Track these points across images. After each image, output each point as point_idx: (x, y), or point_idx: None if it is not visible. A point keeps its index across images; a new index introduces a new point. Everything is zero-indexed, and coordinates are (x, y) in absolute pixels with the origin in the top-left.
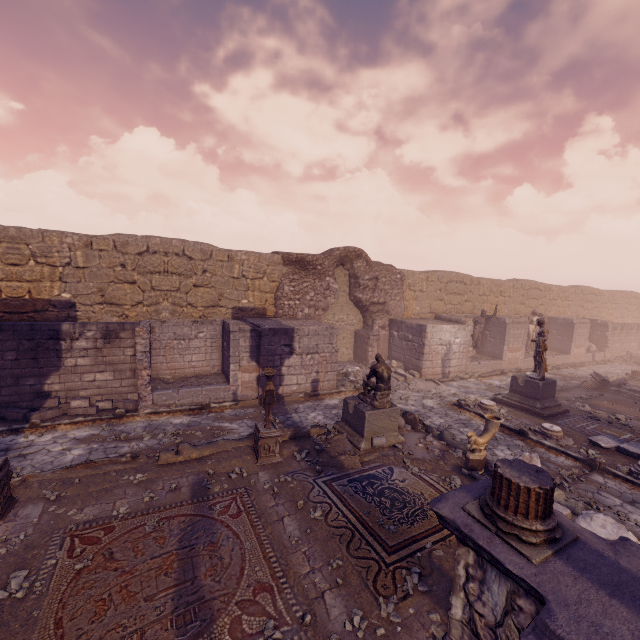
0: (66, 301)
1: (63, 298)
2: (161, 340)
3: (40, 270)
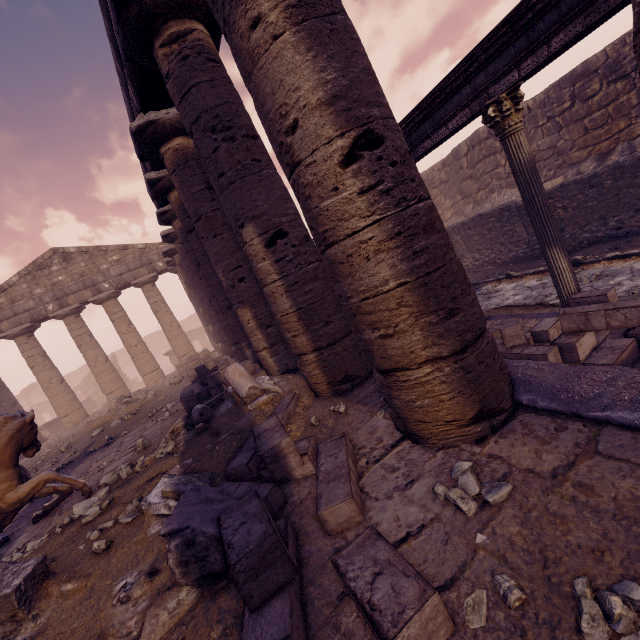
0: None
1: None
2: None
3: None
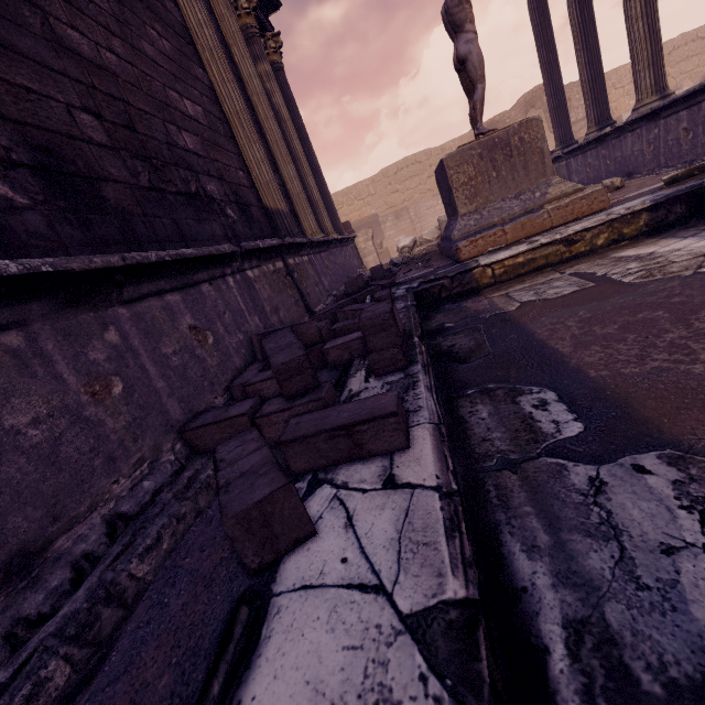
0: (374, 214)
1: (372, 213)
2: (420, 213)
3: (360, 204)
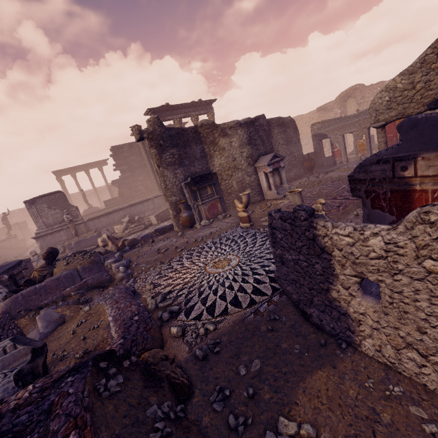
0: None
1: None
2: None
3: None
